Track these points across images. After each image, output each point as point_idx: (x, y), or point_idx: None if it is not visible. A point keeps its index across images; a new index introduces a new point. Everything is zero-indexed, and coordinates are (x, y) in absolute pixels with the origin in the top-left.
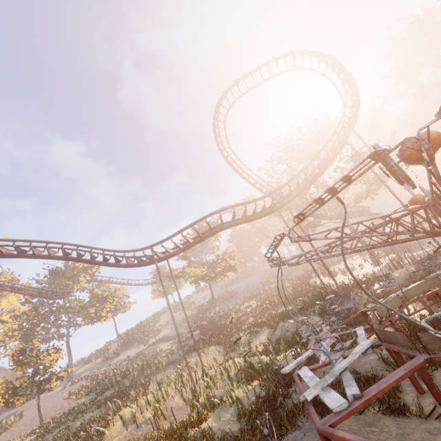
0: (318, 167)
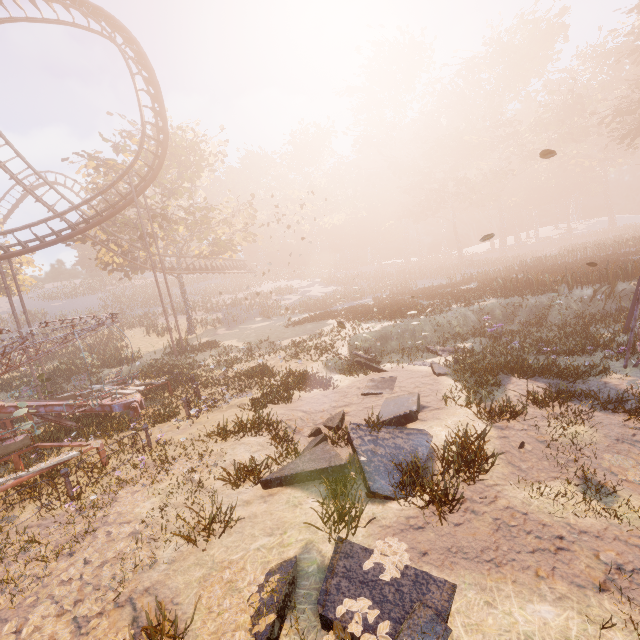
0: (95, 216)
